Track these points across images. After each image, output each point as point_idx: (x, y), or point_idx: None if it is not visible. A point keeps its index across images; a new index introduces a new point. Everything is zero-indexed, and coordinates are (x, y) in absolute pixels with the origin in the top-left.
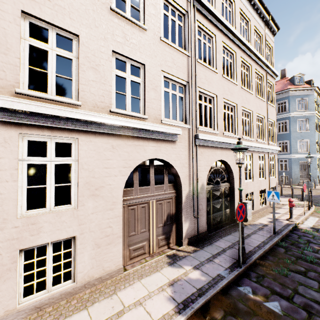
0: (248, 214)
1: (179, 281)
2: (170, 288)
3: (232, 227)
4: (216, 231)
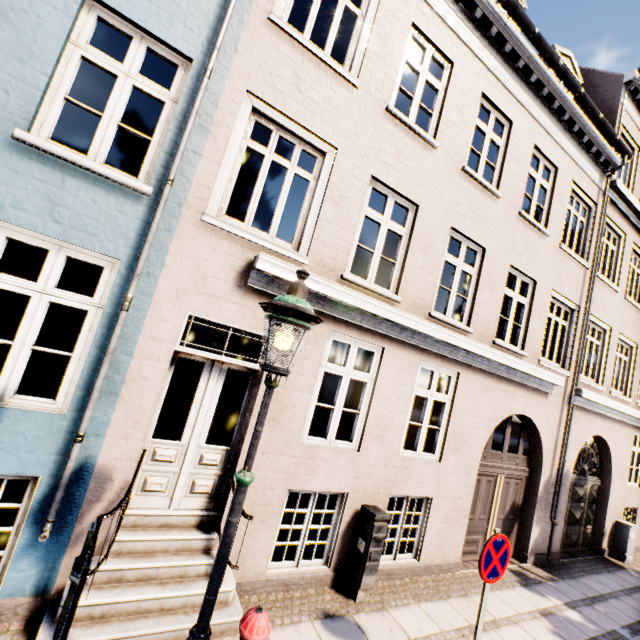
0: (628, 547)
1: (553, 614)
2: (546, 619)
3: (598, 562)
4: (570, 558)
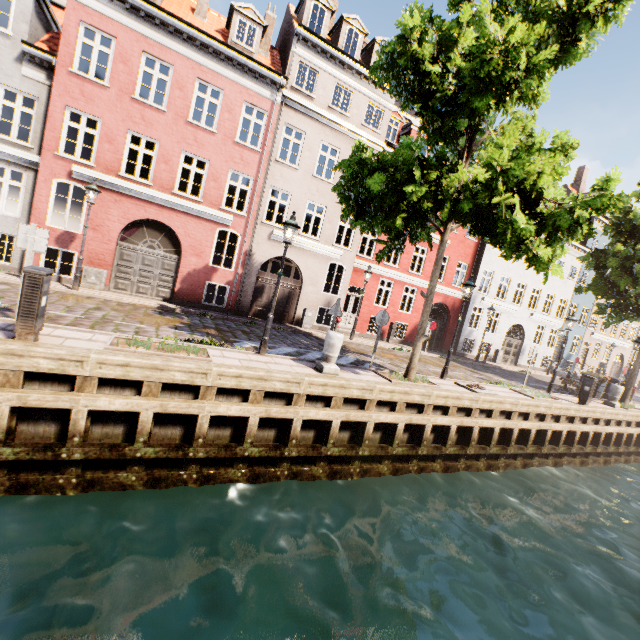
0: None
1: None
2: None
3: None
4: None
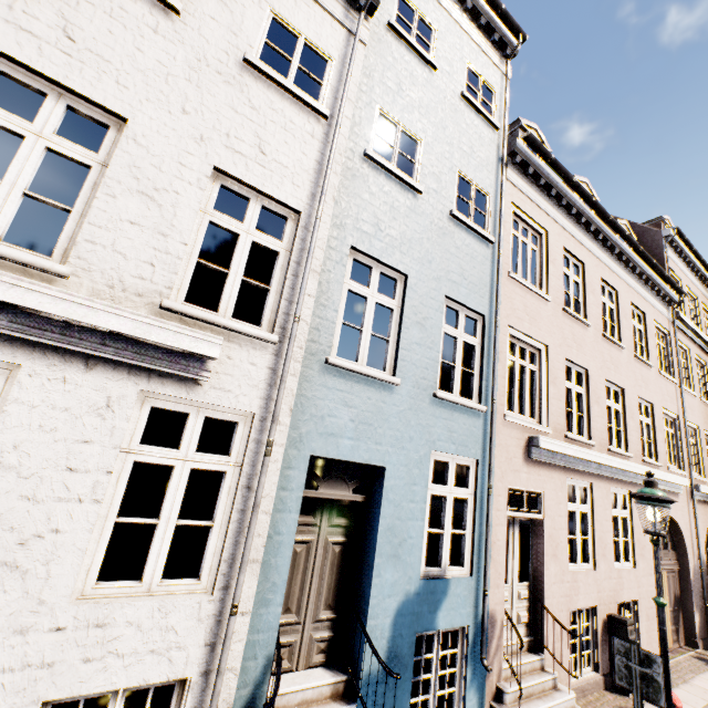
0: None
1: None
2: None
3: None
4: None
